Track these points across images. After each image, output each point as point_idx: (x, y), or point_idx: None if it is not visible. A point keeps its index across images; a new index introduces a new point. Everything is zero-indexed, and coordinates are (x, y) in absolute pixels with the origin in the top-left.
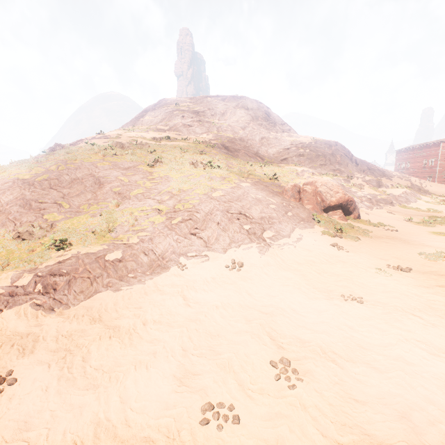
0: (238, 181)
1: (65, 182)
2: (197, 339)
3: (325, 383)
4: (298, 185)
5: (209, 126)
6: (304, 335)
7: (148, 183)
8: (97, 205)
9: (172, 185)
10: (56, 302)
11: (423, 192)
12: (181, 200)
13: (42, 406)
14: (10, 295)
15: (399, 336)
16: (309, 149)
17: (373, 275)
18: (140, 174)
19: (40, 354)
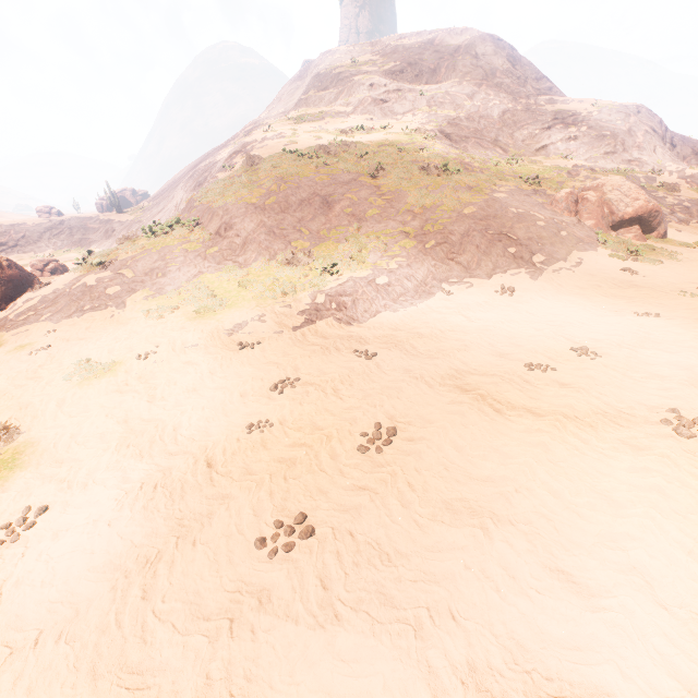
0: (489, 192)
1: (294, 205)
2: (497, 339)
3: (621, 357)
4: (576, 191)
5: (415, 99)
6: (598, 337)
7: (380, 201)
8: (336, 230)
9: (410, 201)
10: (349, 318)
11: None
12: (428, 220)
13: (408, 364)
14: (316, 311)
15: (695, 336)
16: (587, 126)
17: (676, 298)
18: (365, 189)
19: (376, 344)
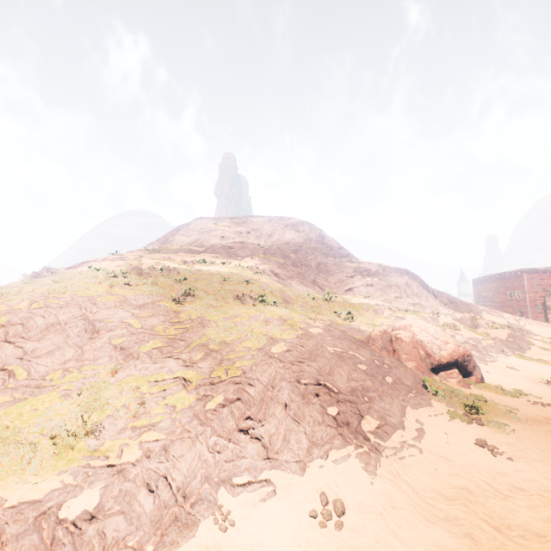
0: (304, 325)
1: (35, 329)
2: None
3: None
4: (388, 330)
5: (254, 249)
6: None
7: (171, 330)
8: (79, 371)
9: (208, 333)
10: None
11: (526, 333)
12: (223, 360)
13: None
14: None
15: None
16: (378, 278)
17: None
18: (160, 314)
19: None
